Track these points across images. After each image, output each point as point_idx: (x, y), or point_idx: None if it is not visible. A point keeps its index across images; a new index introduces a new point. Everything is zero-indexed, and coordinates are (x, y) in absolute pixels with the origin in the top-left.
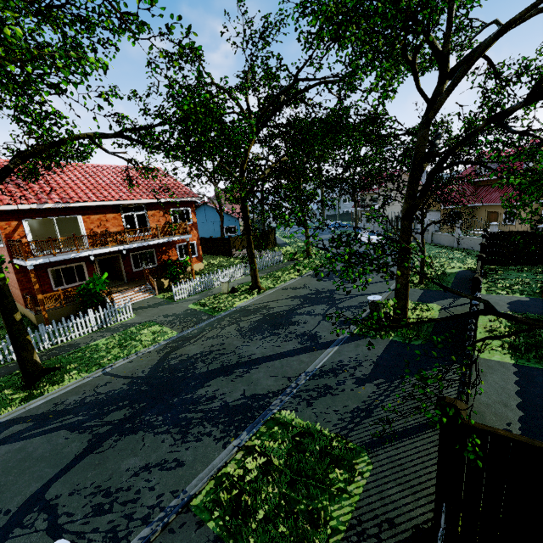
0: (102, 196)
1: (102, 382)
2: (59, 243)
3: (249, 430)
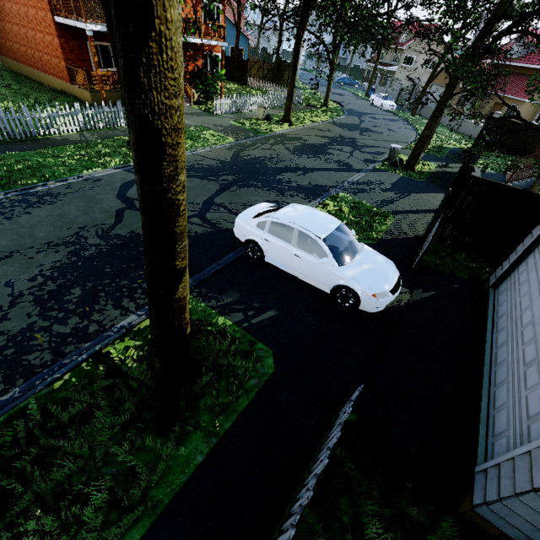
0: None
1: (197, 159)
2: None
3: (321, 198)
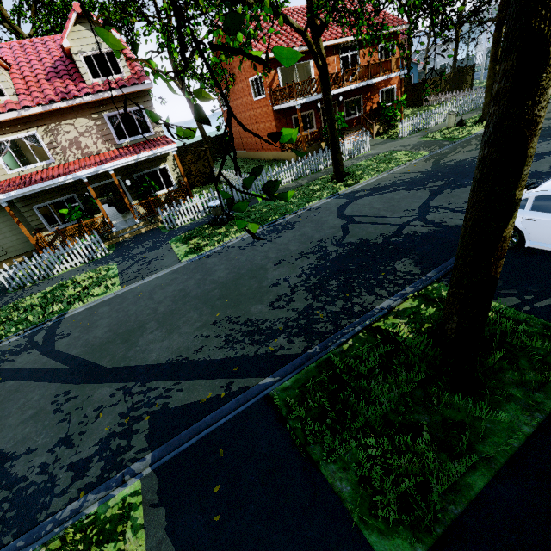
0: (327, 35)
1: (396, 176)
2: (314, 83)
3: None
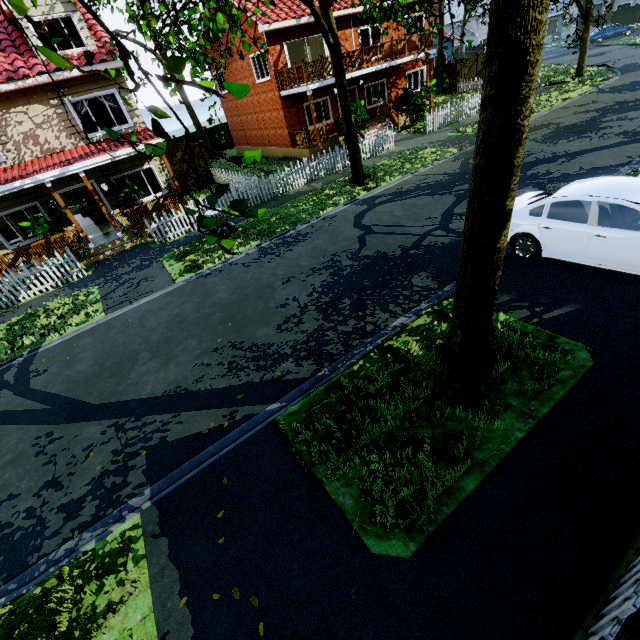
0: (342, 2)
1: (421, 178)
2: (328, 64)
3: None
